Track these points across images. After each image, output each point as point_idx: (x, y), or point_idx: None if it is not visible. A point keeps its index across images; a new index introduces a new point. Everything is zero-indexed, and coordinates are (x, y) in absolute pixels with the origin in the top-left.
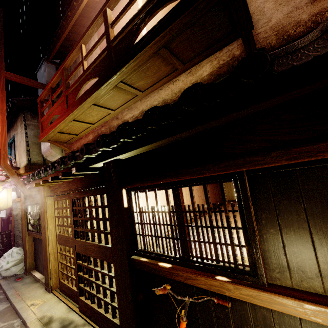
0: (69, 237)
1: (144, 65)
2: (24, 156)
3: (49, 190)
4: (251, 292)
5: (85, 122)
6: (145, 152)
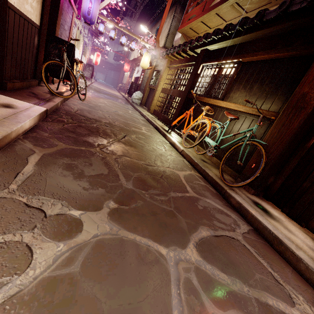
0: (168, 89)
1: None
2: (164, 40)
3: (169, 64)
4: (215, 101)
5: (207, 25)
6: (219, 48)
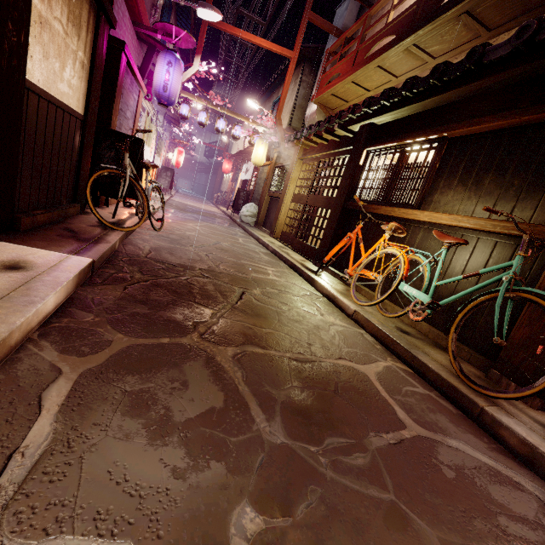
0: (304, 195)
1: (443, 29)
2: (287, 118)
3: (302, 154)
4: (405, 211)
5: (362, 87)
6: (396, 120)
